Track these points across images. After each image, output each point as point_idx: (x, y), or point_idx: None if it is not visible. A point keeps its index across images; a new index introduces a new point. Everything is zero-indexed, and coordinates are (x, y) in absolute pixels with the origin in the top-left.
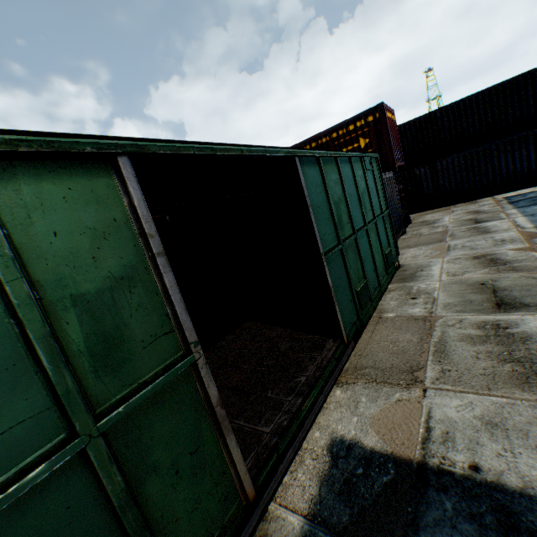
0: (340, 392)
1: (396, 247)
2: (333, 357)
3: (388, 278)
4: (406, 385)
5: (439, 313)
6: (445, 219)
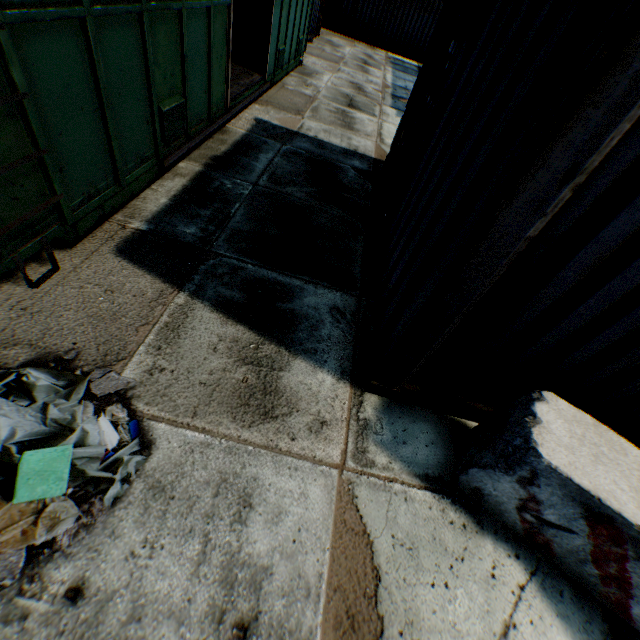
0: (258, 107)
1: (306, 43)
2: (259, 84)
3: (294, 66)
4: (295, 115)
5: (320, 98)
6: (347, 50)
